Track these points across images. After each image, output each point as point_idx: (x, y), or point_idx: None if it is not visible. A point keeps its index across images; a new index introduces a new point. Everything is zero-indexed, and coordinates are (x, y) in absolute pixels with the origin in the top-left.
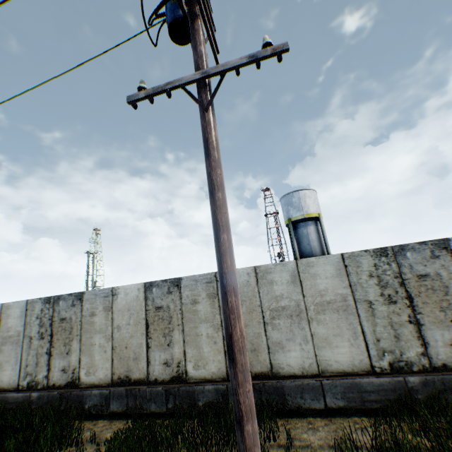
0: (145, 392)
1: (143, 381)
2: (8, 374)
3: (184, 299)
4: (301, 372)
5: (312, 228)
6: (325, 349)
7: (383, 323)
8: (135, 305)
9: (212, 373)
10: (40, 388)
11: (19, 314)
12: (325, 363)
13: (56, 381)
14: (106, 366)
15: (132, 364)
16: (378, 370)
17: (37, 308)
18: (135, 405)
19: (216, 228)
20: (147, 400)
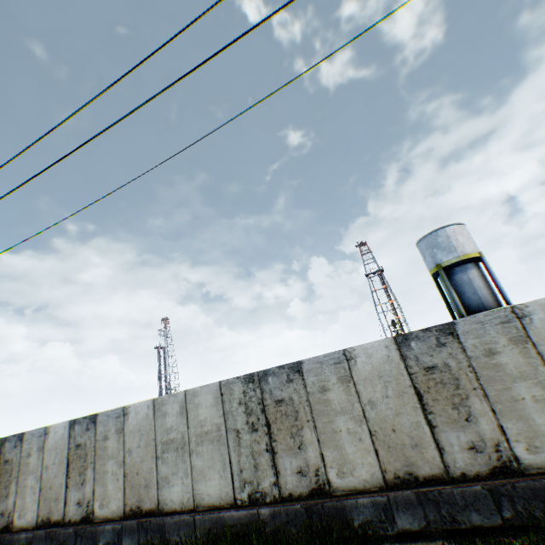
0: (451, 495)
1: (439, 478)
2: (214, 485)
3: (470, 350)
4: None
5: (474, 272)
6: None
7: None
8: (389, 369)
9: None
10: (269, 501)
11: (211, 402)
12: None
13: (291, 490)
14: (369, 460)
15: (412, 455)
16: None
17: (235, 390)
18: (440, 517)
19: None
20: (461, 508)
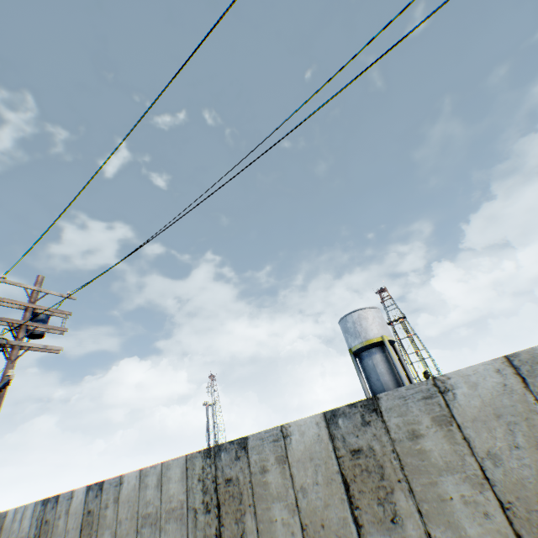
0: None
1: None
2: None
3: (103, 502)
4: None
5: (378, 357)
6: None
7: (200, 535)
8: (80, 507)
9: None
10: None
11: (31, 514)
12: None
13: None
14: None
15: None
16: None
17: (39, 508)
18: None
19: None
20: None
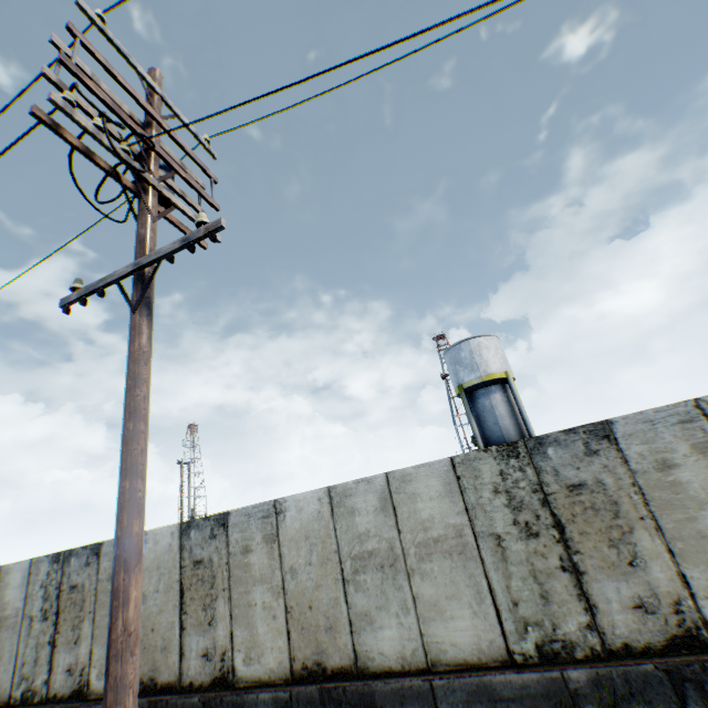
0: (175, 705)
1: (173, 685)
2: None
3: (232, 545)
4: (400, 665)
5: (498, 397)
6: (436, 623)
7: (521, 573)
8: (168, 559)
9: (271, 670)
10: (38, 700)
11: (20, 581)
12: (437, 647)
13: (58, 689)
14: None
15: (160, 658)
16: (521, 658)
17: (43, 570)
18: None
19: (120, 472)
20: None
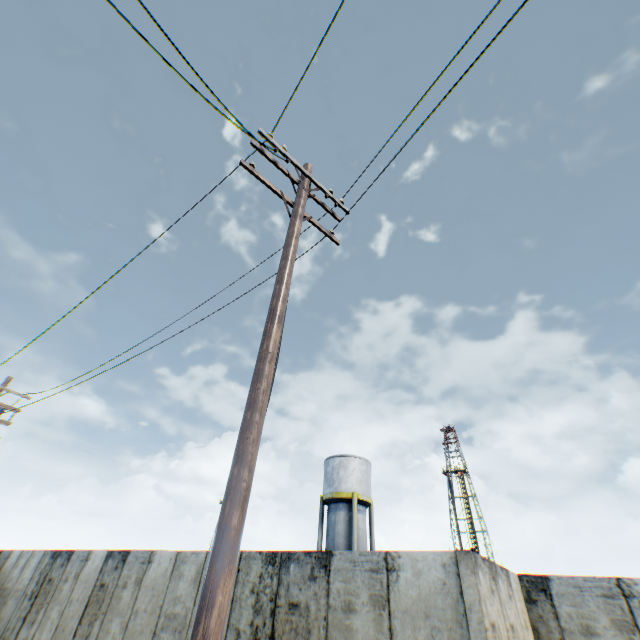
0: None
1: None
2: None
3: None
4: None
5: (342, 514)
6: None
7: (19, 614)
8: None
9: None
10: None
11: None
12: None
13: None
14: None
15: None
16: None
17: None
18: None
19: None
20: None
